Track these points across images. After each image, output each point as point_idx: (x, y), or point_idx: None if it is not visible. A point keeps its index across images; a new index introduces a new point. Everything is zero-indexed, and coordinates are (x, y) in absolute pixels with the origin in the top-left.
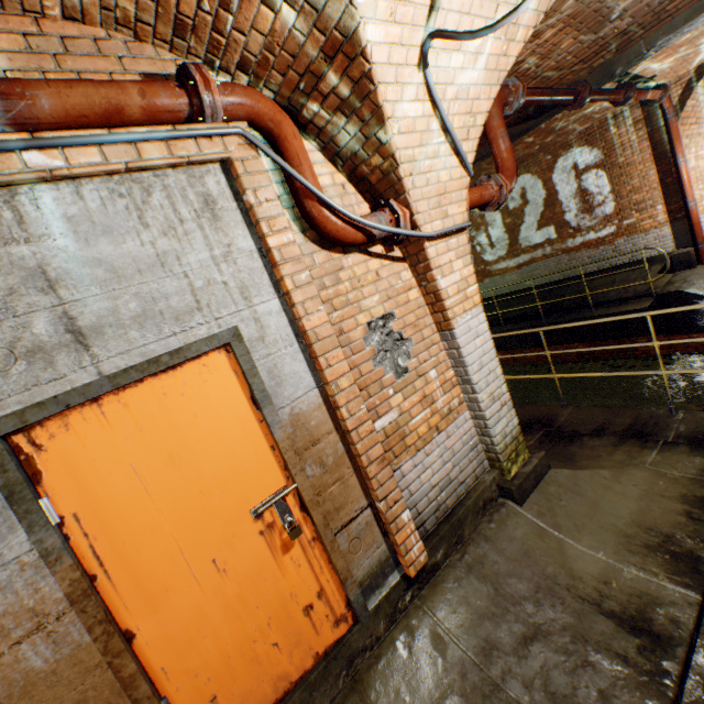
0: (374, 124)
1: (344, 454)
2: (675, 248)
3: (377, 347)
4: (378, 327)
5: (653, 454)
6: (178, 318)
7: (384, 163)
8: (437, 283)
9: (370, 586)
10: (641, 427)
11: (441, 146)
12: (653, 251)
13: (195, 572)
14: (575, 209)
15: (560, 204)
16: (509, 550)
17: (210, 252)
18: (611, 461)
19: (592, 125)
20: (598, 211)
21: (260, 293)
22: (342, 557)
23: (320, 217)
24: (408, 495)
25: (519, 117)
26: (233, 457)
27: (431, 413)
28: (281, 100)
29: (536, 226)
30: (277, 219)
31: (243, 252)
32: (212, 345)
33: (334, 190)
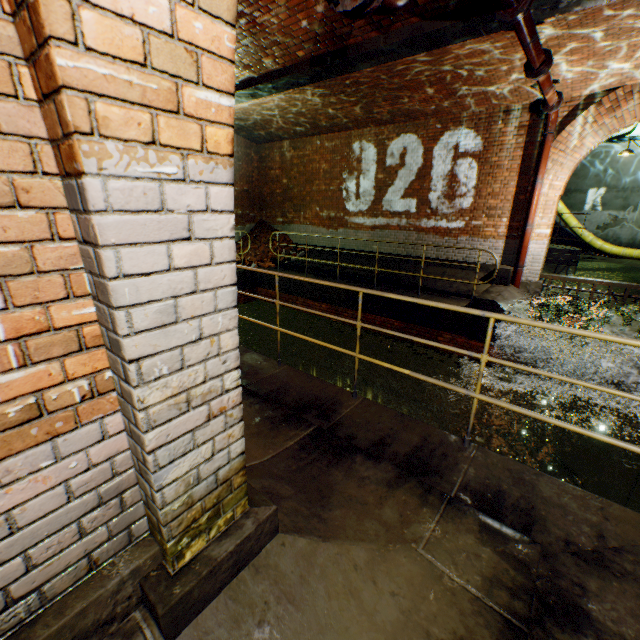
0: None
1: None
2: (501, 263)
3: None
4: None
5: (434, 523)
6: None
7: None
8: None
9: None
10: (428, 456)
11: None
12: (484, 259)
13: None
14: (441, 191)
15: (430, 180)
16: None
17: None
18: (376, 521)
19: (486, 111)
20: (458, 202)
21: None
22: None
23: None
24: None
25: (440, 5)
26: None
27: None
28: None
29: (403, 193)
30: None
31: None
32: None
33: None
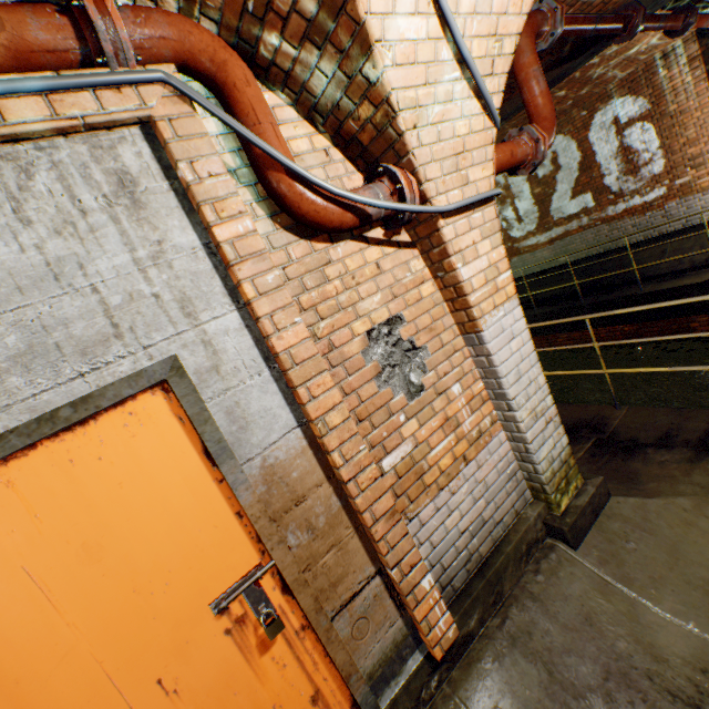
0: (357, 54)
1: (341, 511)
2: None
3: (382, 361)
4: (382, 335)
5: None
6: (86, 351)
7: (377, 113)
8: (457, 273)
9: (382, 677)
10: None
11: (456, 85)
12: None
13: (131, 702)
14: (617, 171)
15: (598, 166)
16: (564, 614)
17: (131, 254)
18: (689, 484)
19: (636, 70)
20: (645, 171)
21: (209, 305)
22: (343, 647)
23: (291, 194)
24: (430, 548)
25: (552, 60)
26: (181, 534)
27: (456, 439)
28: (227, 34)
29: (570, 194)
30: (227, 201)
31: (182, 250)
32: (139, 386)
33: (314, 158)
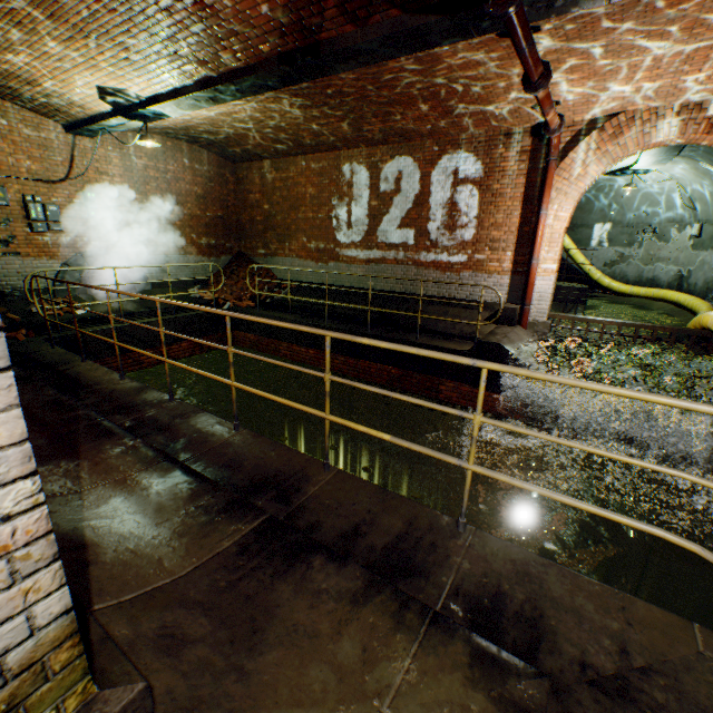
0: None
1: None
2: (507, 301)
3: None
4: None
5: (410, 657)
6: None
7: None
8: None
9: None
10: (413, 548)
11: None
12: (489, 296)
13: None
14: (441, 221)
15: (429, 208)
16: None
17: None
18: (327, 665)
19: (486, 133)
20: (459, 233)
21: None
22: None
23: None
24: None
25: None
26: None
27: None
28: None
29: (399, 222)
30: None
31: None
32: None
33: None
